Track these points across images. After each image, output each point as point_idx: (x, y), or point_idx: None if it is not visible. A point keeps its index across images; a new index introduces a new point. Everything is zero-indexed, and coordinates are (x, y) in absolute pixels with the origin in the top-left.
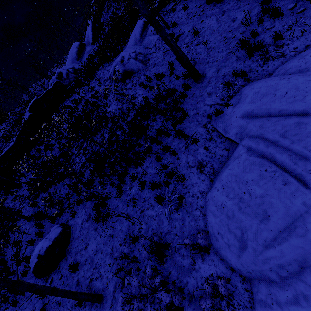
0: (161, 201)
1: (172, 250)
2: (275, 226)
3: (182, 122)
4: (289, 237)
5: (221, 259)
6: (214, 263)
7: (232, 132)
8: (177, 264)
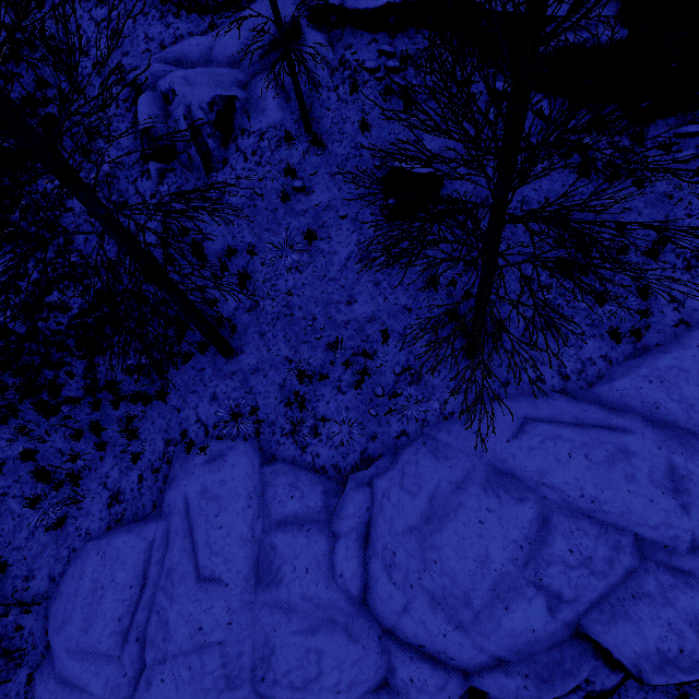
0: (36, 502)
1: (9, 573)
2: (83, 644)
3: (151, 403)
4: (78, 662)
5: (47, 617)
6: (38, 615)
7: (169, 497)
8: (3, 591)
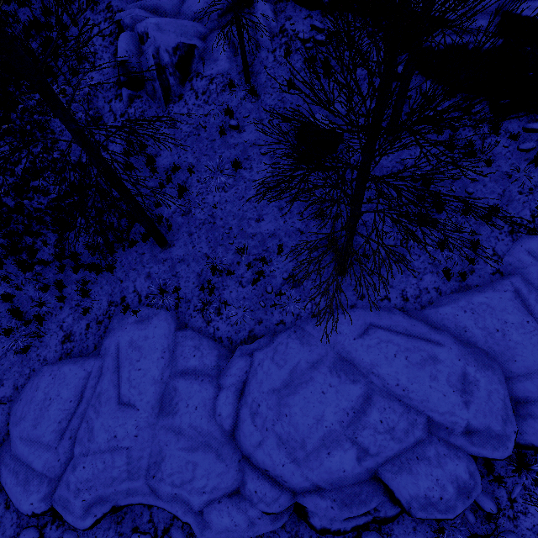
0: (10, 332)
1: None
2: (32, 435)
3: (102, 273)
4: (27, 447)
5: (9, 414)
6: (3, 411)
7: (106, 343)
8: None
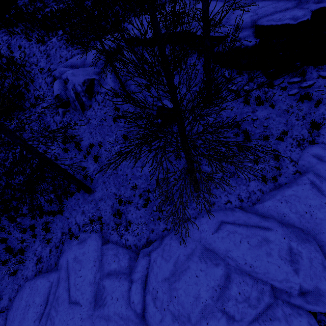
0: (6, 262)
1: None
2: None
3: (56, 215)
4: None
5: (6, 318)
6: (2, 317)
7: (61, 260)
8: None
